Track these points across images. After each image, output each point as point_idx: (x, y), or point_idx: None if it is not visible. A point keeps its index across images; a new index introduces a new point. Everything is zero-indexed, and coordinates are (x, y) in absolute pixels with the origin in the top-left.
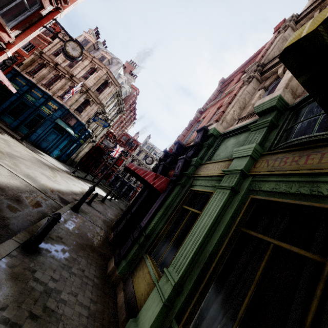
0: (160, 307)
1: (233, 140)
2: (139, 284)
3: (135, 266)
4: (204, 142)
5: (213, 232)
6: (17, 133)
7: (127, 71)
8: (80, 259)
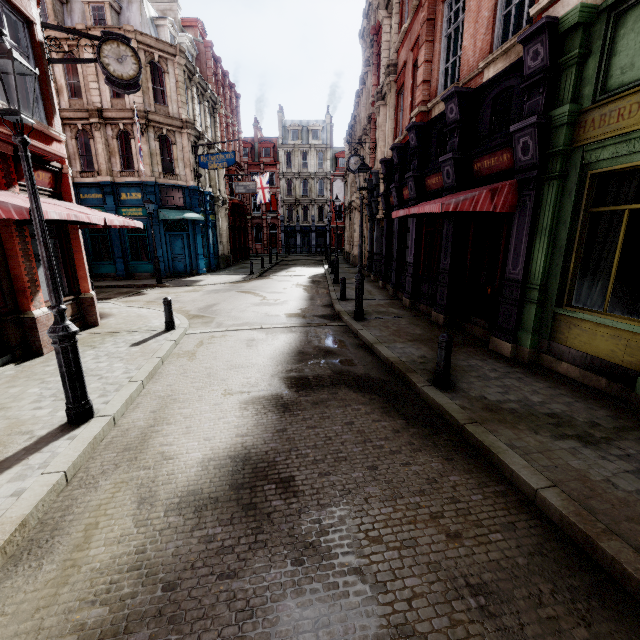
0: None
1: None
2: (590, 344)
3: (550, 330)
4: (559, 56)
5: None
6: (136, 278)
7: None
8: (472, 362)
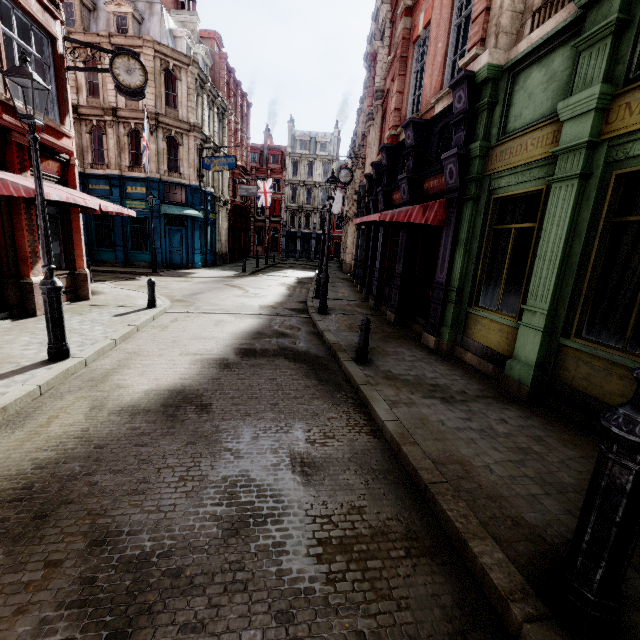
0: (539, 336)
1: (539, 73)
2: (486, 337)
3: (463, 326)
4: (476, 101)
5: (571, 241)
6: (134, 266)
7: (168, 5)
8: (399, 350)
